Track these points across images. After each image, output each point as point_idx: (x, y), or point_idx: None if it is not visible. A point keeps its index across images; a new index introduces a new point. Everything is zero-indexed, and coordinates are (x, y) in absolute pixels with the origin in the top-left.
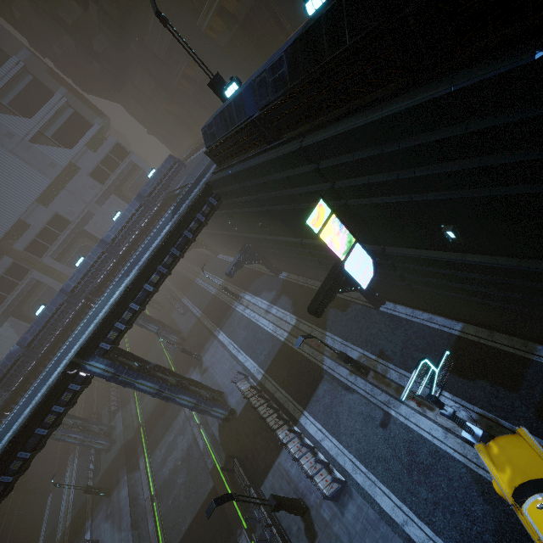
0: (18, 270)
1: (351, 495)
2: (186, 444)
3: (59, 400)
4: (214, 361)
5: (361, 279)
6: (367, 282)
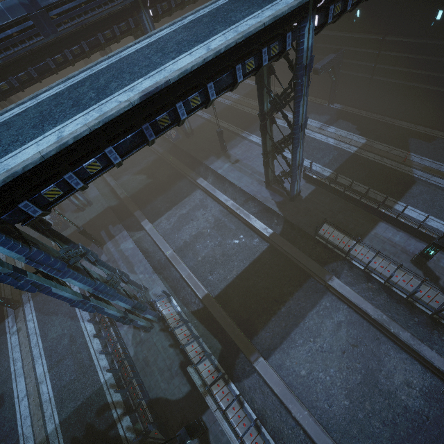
0: None
1: None
2: (211, 217)
3: (268, 45)
4: (249, 155)
5: None
6: None
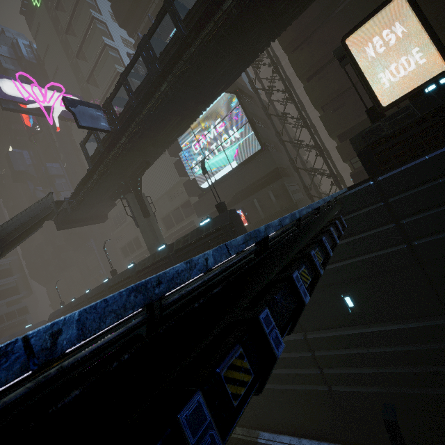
0: None
1: None
2: None
3: None
4: None
5: None
6: None
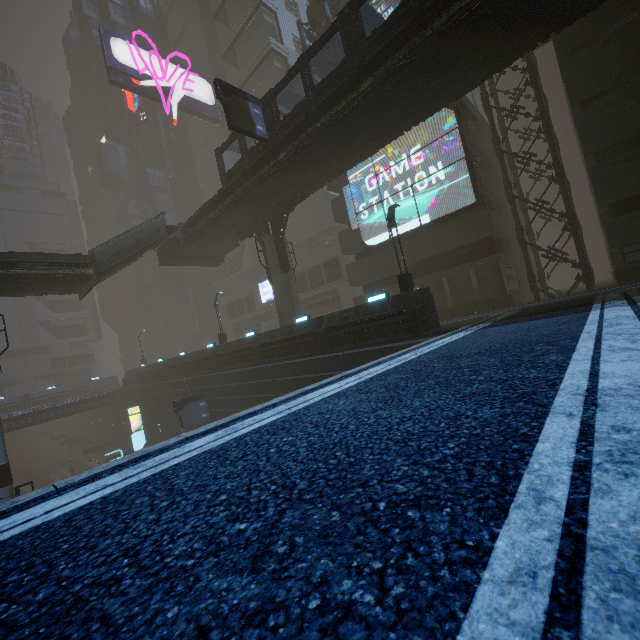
0: None
1: None
2: None
3: None
4: None
5: (136, 445)
6: (138, 449)
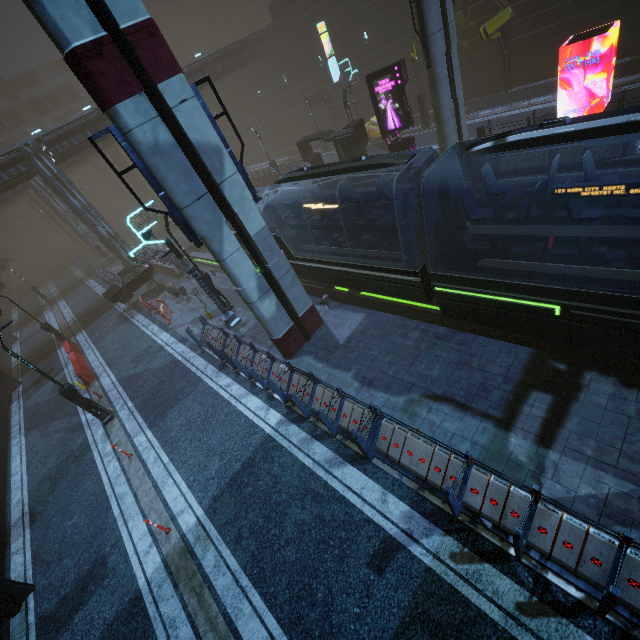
0: (14, 118)
1: None
2: None
3: None
4: None
5: (333, 76)
6: (336, 81)
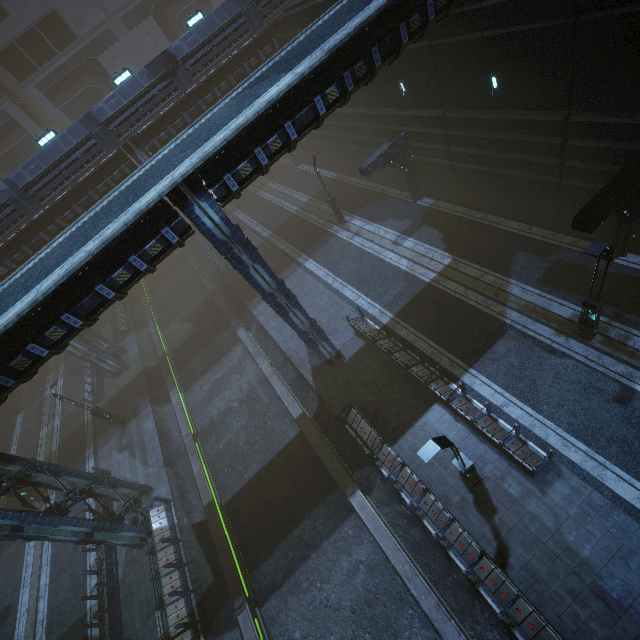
0: None
1: (560, 474)
2: (245, 385)
3: (141, 249)
4: (299, 292)
5: None
6: None
